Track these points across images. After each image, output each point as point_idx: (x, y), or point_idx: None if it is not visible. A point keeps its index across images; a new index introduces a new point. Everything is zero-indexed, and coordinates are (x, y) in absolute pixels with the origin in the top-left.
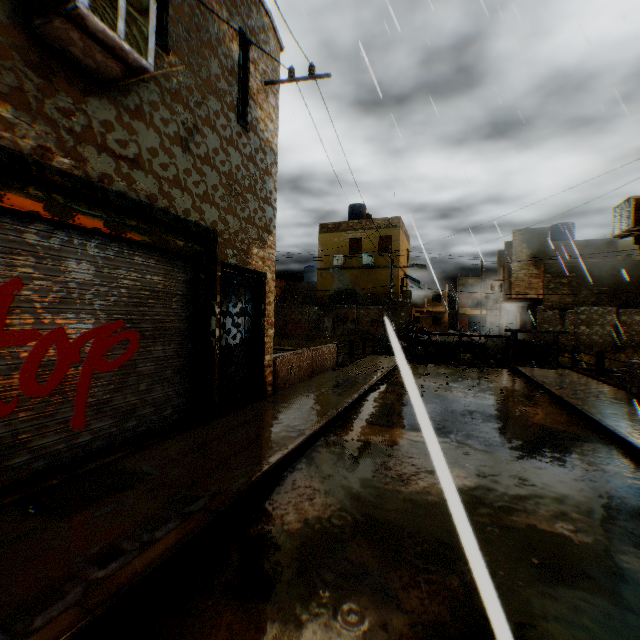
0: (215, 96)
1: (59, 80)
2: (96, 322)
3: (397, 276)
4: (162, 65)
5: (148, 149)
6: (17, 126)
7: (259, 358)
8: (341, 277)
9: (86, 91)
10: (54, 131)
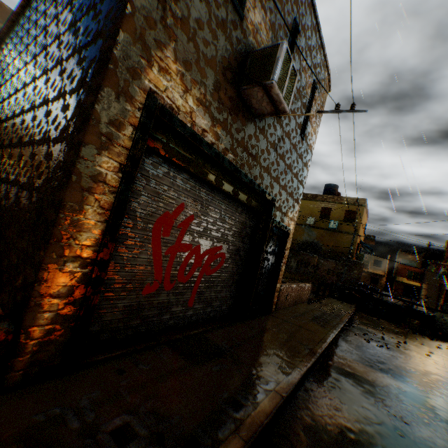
0: (294, 119)
1: (239, 114)
2: (211, 244)
3: (355, 241)
4: None
5: (261, 150)
6: (220, 137)
7: (274, 284)
8: (310, 232)
9: (247, 119)
10: (231, 140)
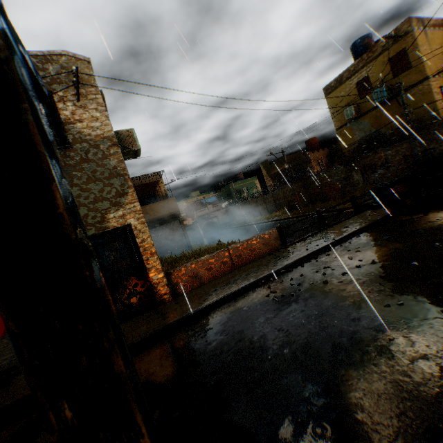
0: None
1: None
2: None
3: (427, 91)
4: None
5: None
6: None
7: (145, 280)
8: (359, 126)
9: None
10: None
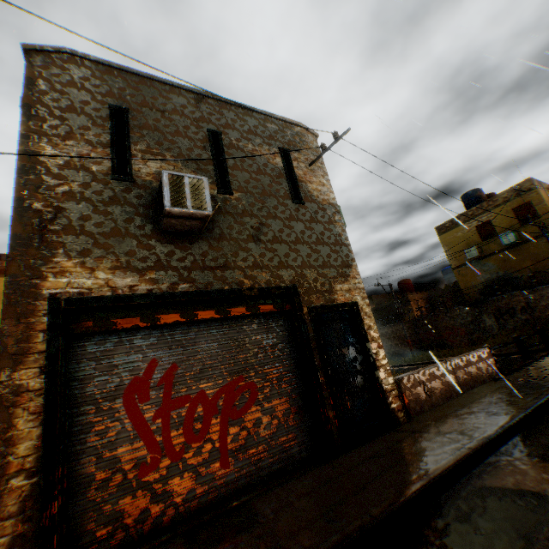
0: (271, 197)
1: (175, 245)
2: (223, 381)
3: None
4: (230, 202)
5: (231, 254)
6: (159, 279)
7: (375, 384)
8: (483, 267)
9: (190, 242)
10: (176, 272)
